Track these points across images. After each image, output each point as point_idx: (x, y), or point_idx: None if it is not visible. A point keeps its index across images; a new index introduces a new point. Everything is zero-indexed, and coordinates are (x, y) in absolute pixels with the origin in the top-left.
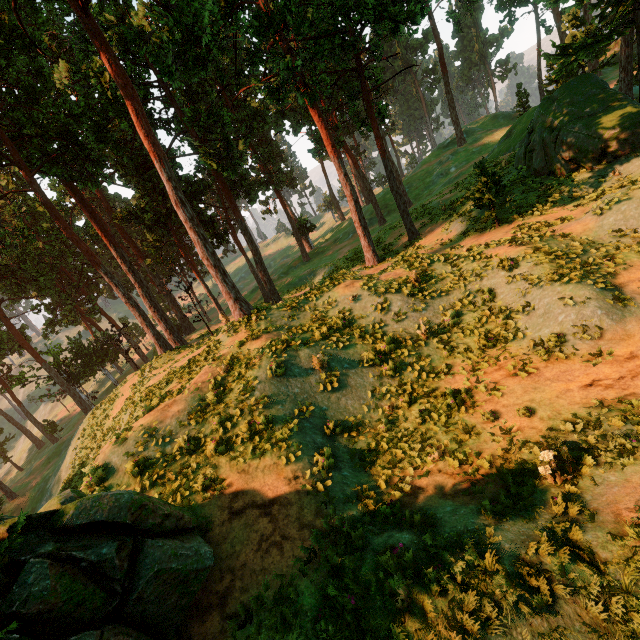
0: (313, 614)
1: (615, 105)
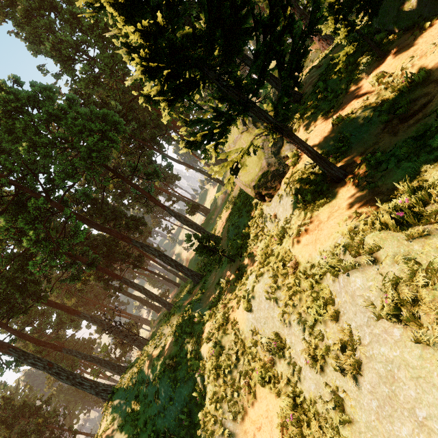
0: None
1: (251, 150)
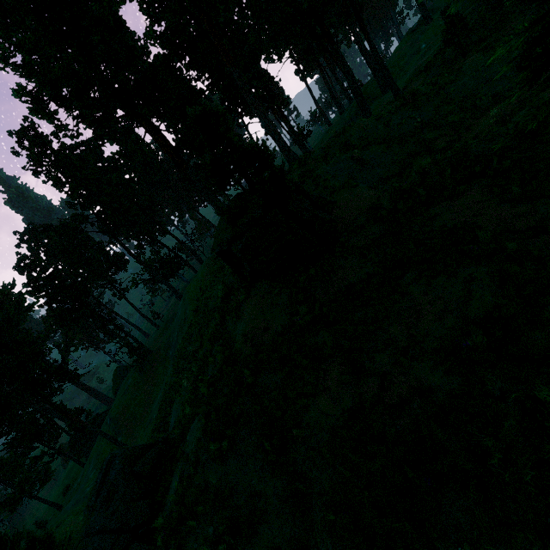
0: (387, 202)
1: None
